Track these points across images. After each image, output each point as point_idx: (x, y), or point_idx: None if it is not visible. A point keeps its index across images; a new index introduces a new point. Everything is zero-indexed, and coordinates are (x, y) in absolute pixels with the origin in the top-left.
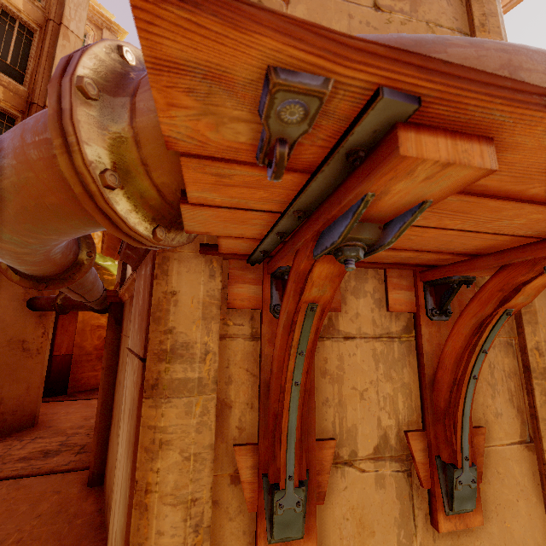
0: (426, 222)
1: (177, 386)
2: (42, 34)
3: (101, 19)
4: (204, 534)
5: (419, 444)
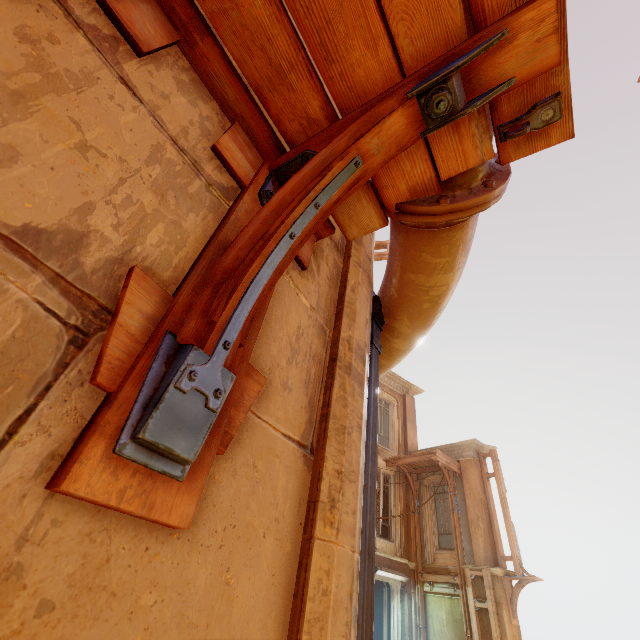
0: None
1: None
2: None
3: None
4: None
5: (146, 302)
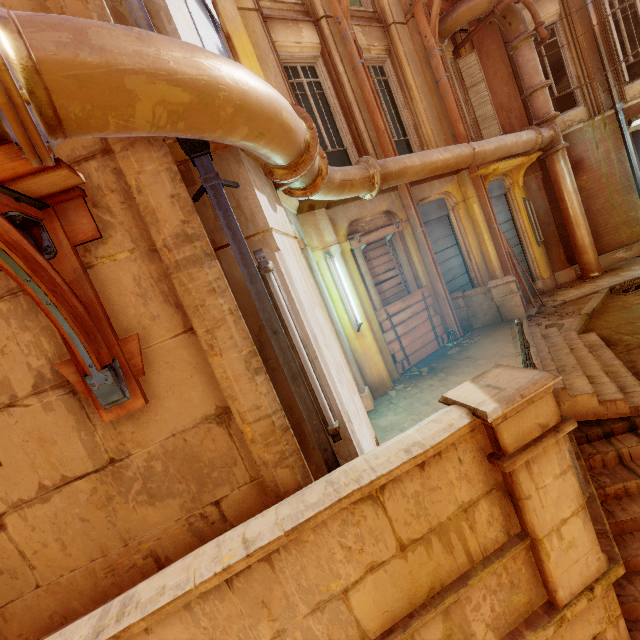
0: None
1: None
2: None
3: None
4: None
5: (70, 370)
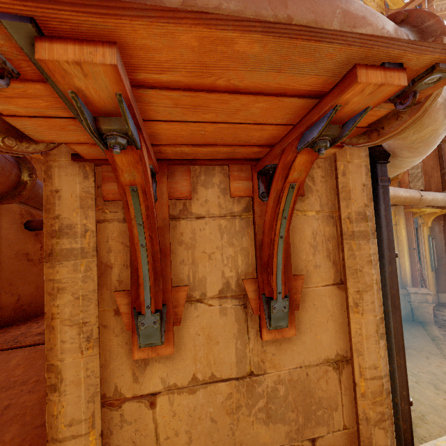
0: (190, 117)
1: (66, 253)
2: None
3: None
4: (94, 342)
5: (251, 287)
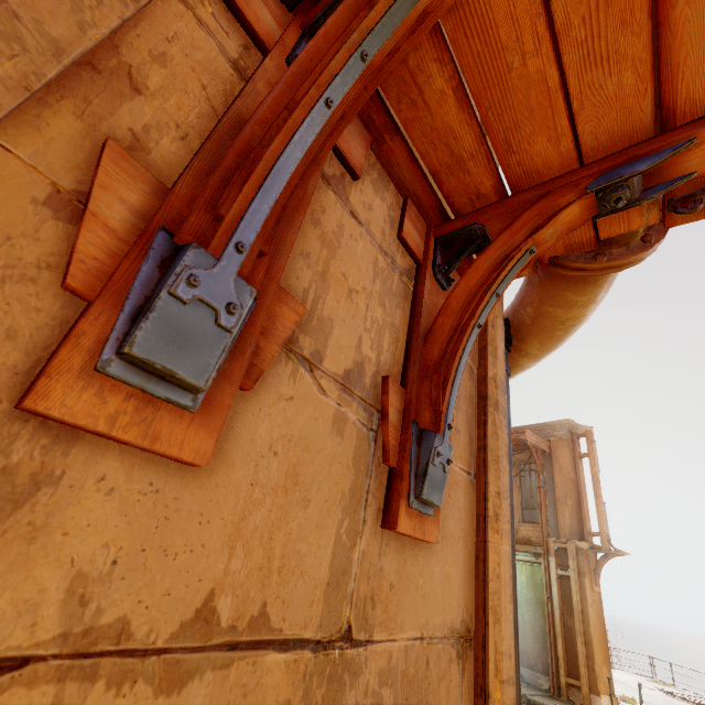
0: (564, 5)
1: None
2: None
3: None
4: None
5: (396, 401)
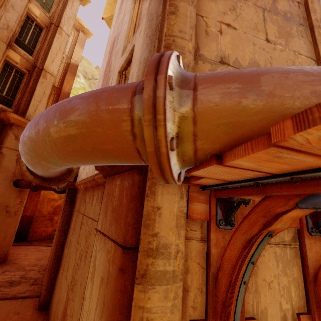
0: None
1: (159, 276)
2: (47, 30)
3: (79, 26)
4: None
5: None
